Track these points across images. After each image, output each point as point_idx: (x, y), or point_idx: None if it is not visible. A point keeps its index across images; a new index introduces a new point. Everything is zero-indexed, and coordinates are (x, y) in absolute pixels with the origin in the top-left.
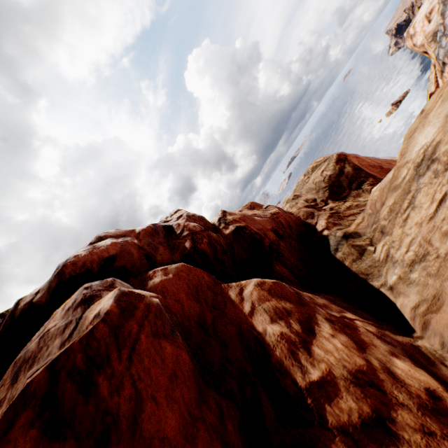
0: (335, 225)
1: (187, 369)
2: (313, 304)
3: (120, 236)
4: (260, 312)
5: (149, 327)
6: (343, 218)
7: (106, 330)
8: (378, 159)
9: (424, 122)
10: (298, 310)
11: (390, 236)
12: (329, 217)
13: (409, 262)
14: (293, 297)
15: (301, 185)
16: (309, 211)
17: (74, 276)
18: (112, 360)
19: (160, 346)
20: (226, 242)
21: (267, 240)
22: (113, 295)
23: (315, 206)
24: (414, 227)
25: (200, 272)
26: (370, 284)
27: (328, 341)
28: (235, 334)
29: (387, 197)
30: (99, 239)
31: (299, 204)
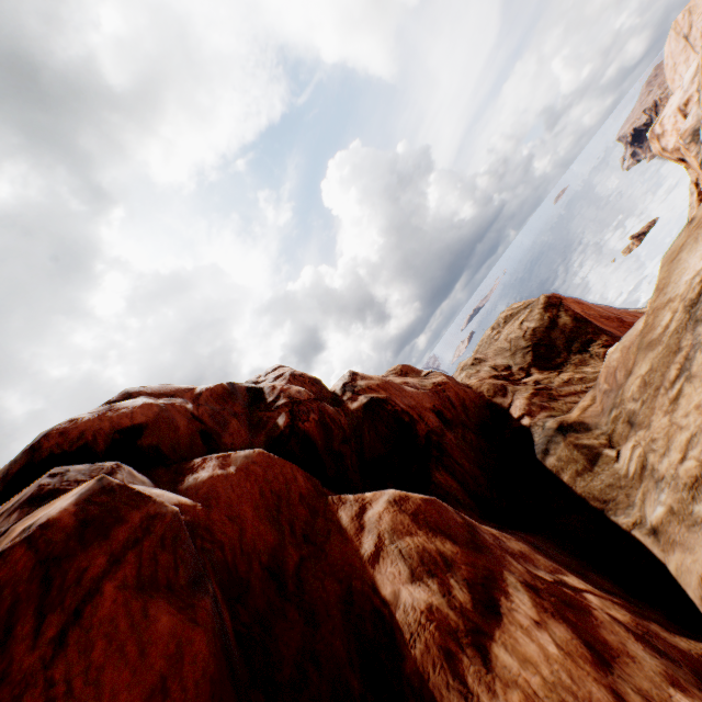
0: (544, 408)
1: (197, 676)
2: (500, 551)
3: (165, 395)
4: (391, 557)
5: (134, 565)
6: (557, 397)
7: (26, 564)
8: (614, 309)
9: (697, 234)
10: (468, 559)
11: (647, 429)
12: (532, 395)
13: (688, 480)
14: (460, 533)
15: (486, 343)
16: (498, 384)
17: (57, 456)
18: (14, 640)
19: (146, 613)
20: (350, 423)
21: (422, 426)
22: (81, 489)
23: (509, 376)
24: (694, 414)
25: (291, 469)
26: (612, 521)
27: (528, 637)
28: (337, 600)
29: (636, 360)
30: (125, 395)
31: (483, 372)
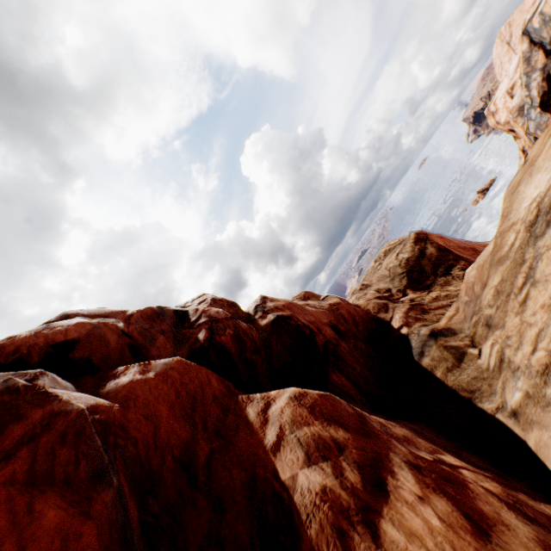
0: (418, 320)
1: None
2: (387, 436)
3: (100, 316)
4: (290, 445)
5: (26, 461)
6: (428, 311)
7: None
8: (469, 242)
9: (531, 170)
10: (358, 444)
11: (502, 329)
12: (409, 309)
13: (540, 367)
14: (352, 421)
15: (371, 273)
16: (381, 302)
17: None
18: None
19: (30, 509)
20: (261, 336)
21: (320, 337)
22: None
23: (389, 297)
24: (541, 312)
25: (206, 374)
26: (479, 407)
27: (413, 512)
28: (242, 487)
29: (489, 274)
30: (63, 317)
31: (369, 294)
